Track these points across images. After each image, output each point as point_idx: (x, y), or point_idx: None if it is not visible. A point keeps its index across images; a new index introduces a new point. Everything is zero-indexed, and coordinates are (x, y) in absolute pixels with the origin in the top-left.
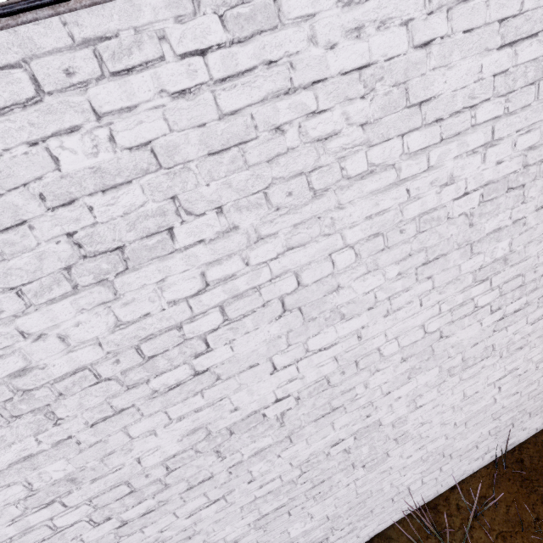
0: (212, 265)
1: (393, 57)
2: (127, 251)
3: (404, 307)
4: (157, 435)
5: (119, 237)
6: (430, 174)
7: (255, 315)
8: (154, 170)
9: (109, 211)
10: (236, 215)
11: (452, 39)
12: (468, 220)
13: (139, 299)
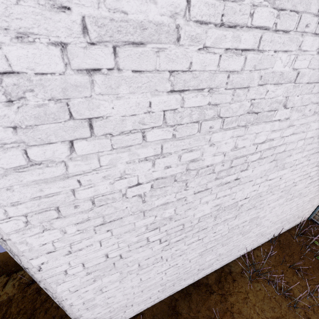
0: (273, 132)
1: None
2: (260, 115)
3: (297, 170)
4: (206, 204)
5: (263, 107)
6: None
7: (267, 158)
8: (292, 82)
9: (269, 94)
10: (293, 113)
11: None
12: None
13: (247, 138)
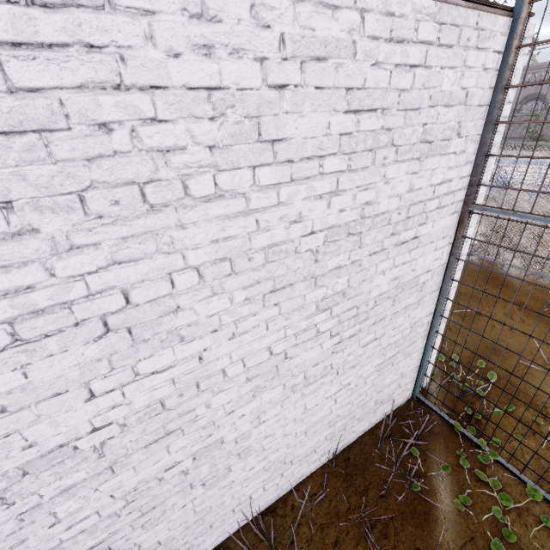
0: None
1: (246, 88)
2: None
3: (250, 331)
4: None
5: None
6: (280, 209)
7: (64, 335)
8: None
9: None
10: (35, 216)
11: (305, 90)
12: (314, 256)
13: None
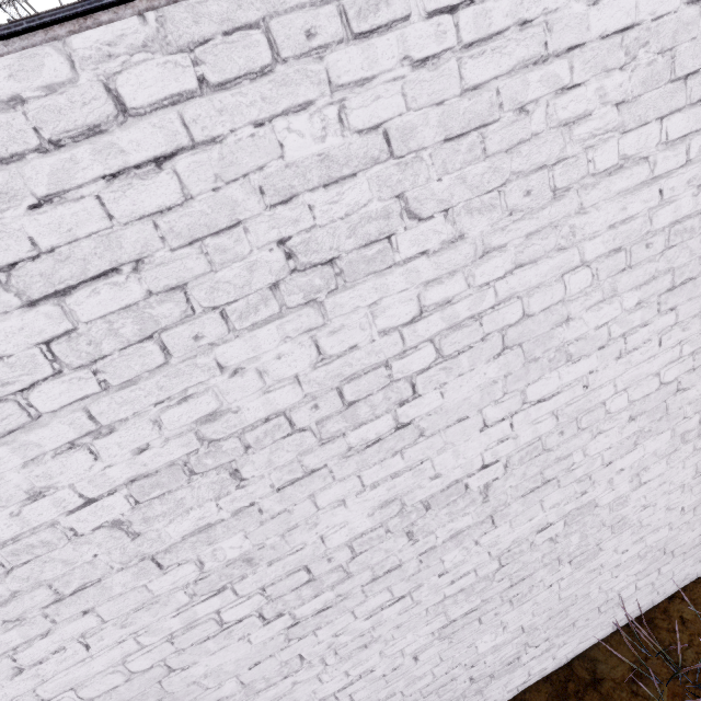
0: (431, 285)
1: (661, 15)
2: (342, 264)
3: (639, 348)
4: (346, 507)
5: (335, 245)
6: (688, 170)
7: (472, 352)
8: (383, 159)
9: (329, 212)
10: (465, 220)
11: None
12: None
13: (347, 326)
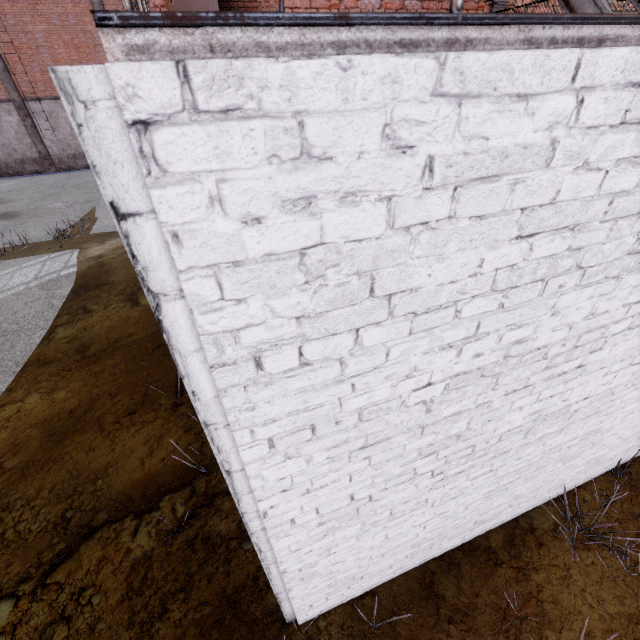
0: None
1: None
2: None
3: None
4: (519, 411)
5: None
6: None
7: None
8: None
9: None
10: None
11: None
12: None
13: (616, 297)
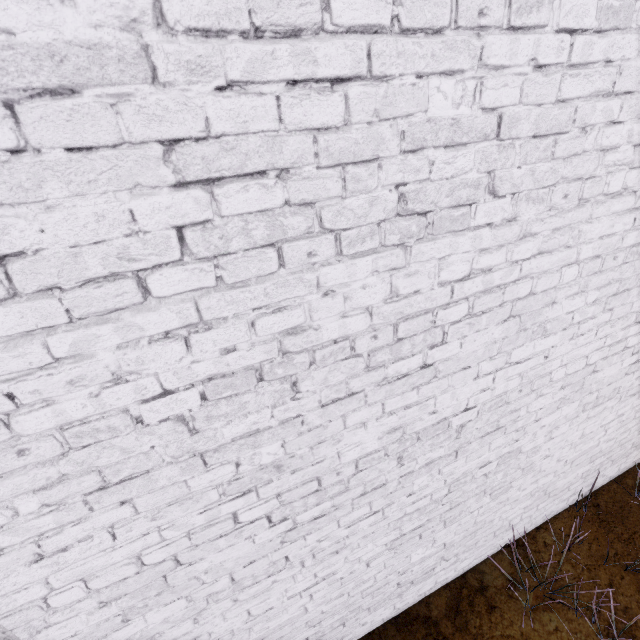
0: (484, 253)
1: None
2: (434, 218)
3: (584, 334)
4: (364, 429)
5: (435, 200)
6: None
7: (490, 314)
8: (490, 138)
9: (441, 170)
10: (522, 206)
11: None
12: None
13: (419, 272)
